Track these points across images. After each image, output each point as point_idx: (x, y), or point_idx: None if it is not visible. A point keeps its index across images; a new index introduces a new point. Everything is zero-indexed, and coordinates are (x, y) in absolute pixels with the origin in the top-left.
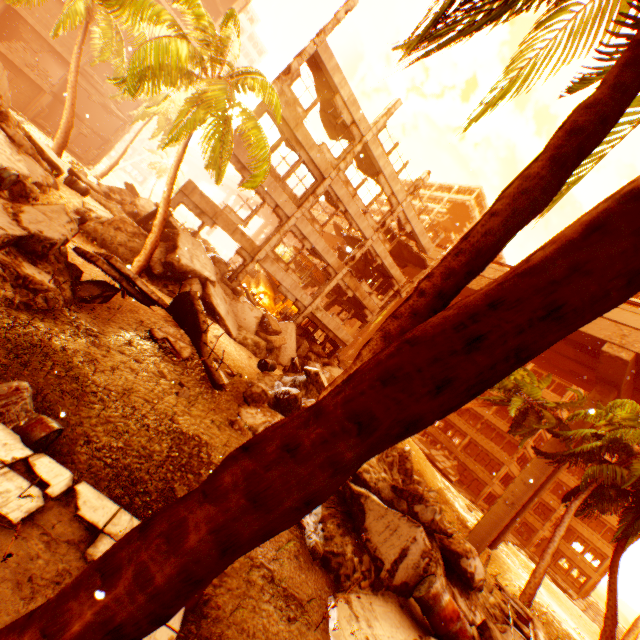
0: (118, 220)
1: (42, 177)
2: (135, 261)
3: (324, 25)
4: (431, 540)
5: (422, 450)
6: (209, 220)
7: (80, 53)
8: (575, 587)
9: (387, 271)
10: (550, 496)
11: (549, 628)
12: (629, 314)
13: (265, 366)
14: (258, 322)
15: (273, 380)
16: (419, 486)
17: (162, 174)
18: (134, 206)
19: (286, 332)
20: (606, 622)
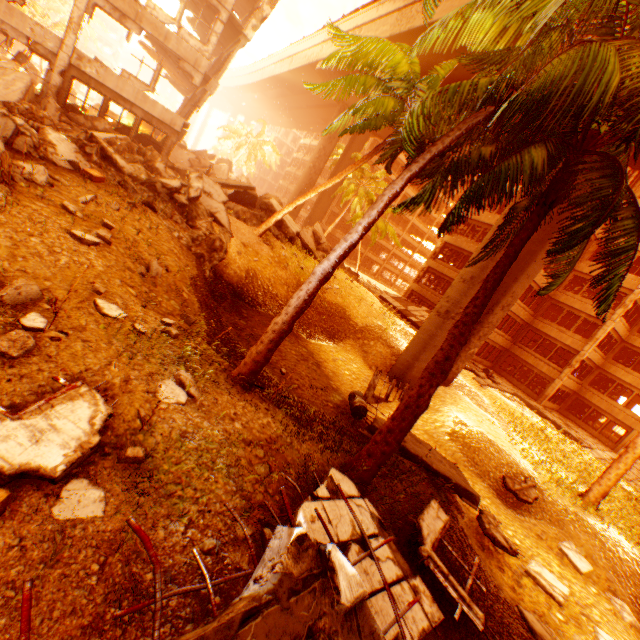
0: None
1: None
2: None
3: None
4: None
5: (395, 307)
6: None
7: None
8: (610, 443)
9: None
10: (572, 338)
11: (476, 457)
12: None
13: None
14: None
15: None
16: None
17: None
18: None
19: None
20: (421, 376)
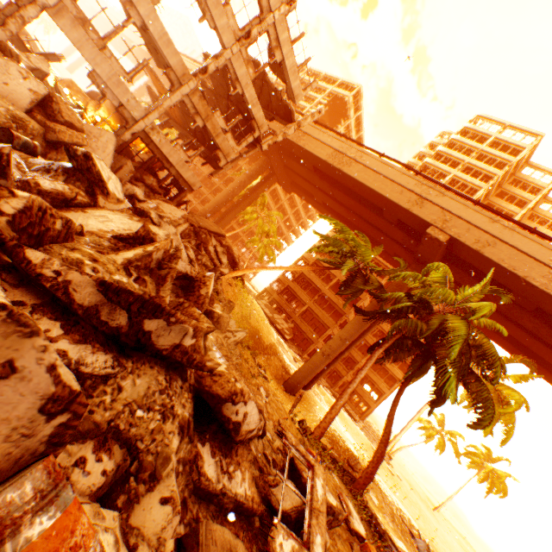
0: None
1: None
2: None
3: None
4: (171, 378)
5: (266, 314)
6: None
7: None
8: (359, 414)
9: (249, 109)
10: (357, 353)
11: (335, 446)
12: (455, 203)
13: (9, 139)
14: (36, 100)
15: None
16: (220, 322)
17: None
18: None
19: (97, 140)
20: (380, 445)
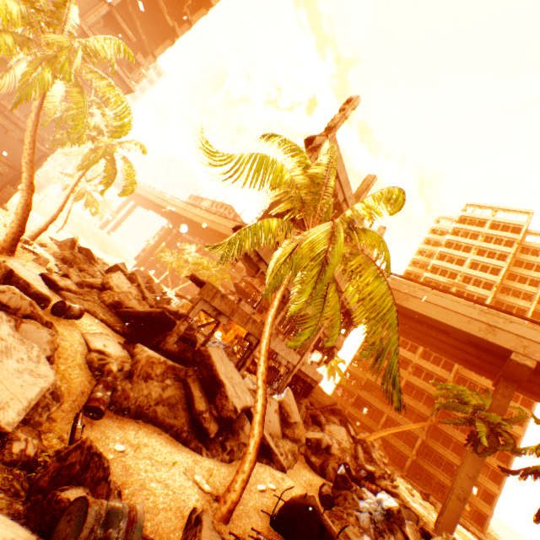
0: (144, 363)
1: (48, 343)
2: (236, 481)
3: (332, 120)
4: None
5: None
6: (225, 318)
7: (37, 119)
8: (479, 526)
9: (350, 311)
10: (452, 454)
11: None
12: (524, 328)
13: (330, 501)
14: (279, 416)
15: (358, 532)
16: None
17: (81, 197)
18: (112, 291)
19: (290, 405)
20: None
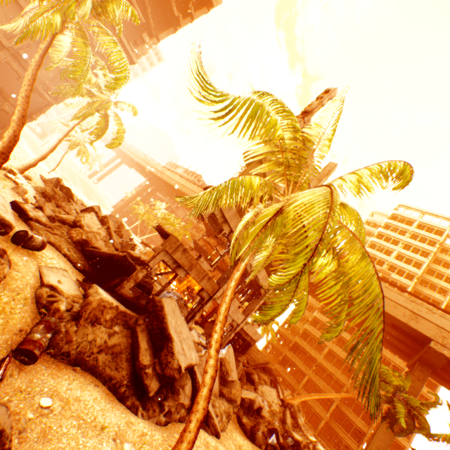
0: (95, 306)
1: None
2: None
3: (309, 105)
4: None
5: None
6: (183, 271)
7: (41, 60)
8: None
9: None
10: (361, 422)
11: None
12: (445, 320)
13: None
14: (218, 373)
15: None
16: None
17: (75, 146)
18: (81, 229)
19: (230, 362)
20: None
